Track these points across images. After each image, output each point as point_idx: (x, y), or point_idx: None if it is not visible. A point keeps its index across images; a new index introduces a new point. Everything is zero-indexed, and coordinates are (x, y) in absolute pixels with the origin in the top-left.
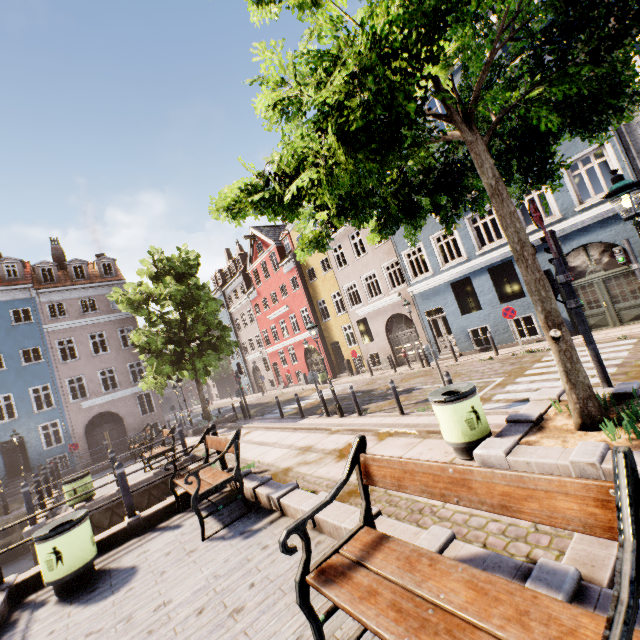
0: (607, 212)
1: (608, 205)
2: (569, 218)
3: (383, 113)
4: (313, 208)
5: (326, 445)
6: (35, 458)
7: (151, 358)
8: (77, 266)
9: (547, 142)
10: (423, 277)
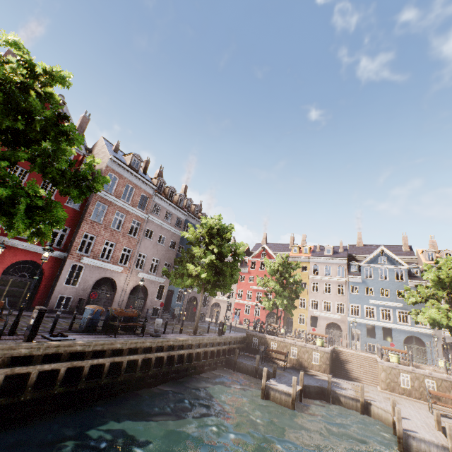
0: (423, 331)
1: (424, 329)
2: (412, 326)
3: None
4: (417, 311)
5: None
6: (172, 304)
7: (283, 297)
8: None
9: None
10: (356, 316)
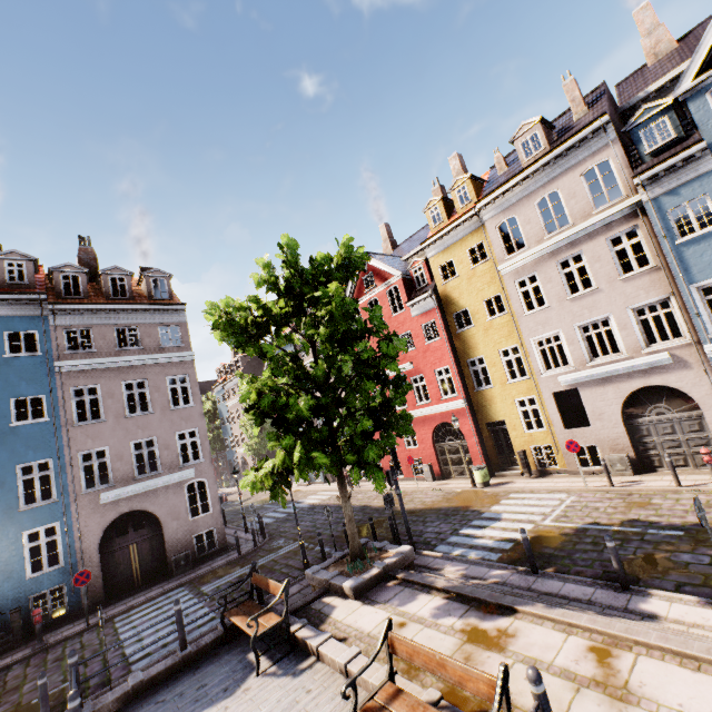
0: None
1: None
2: None
3: None
4: None
5: None
6: (8, 594)
7: (287, 435)
8: (116, 278)
9: None
10: None
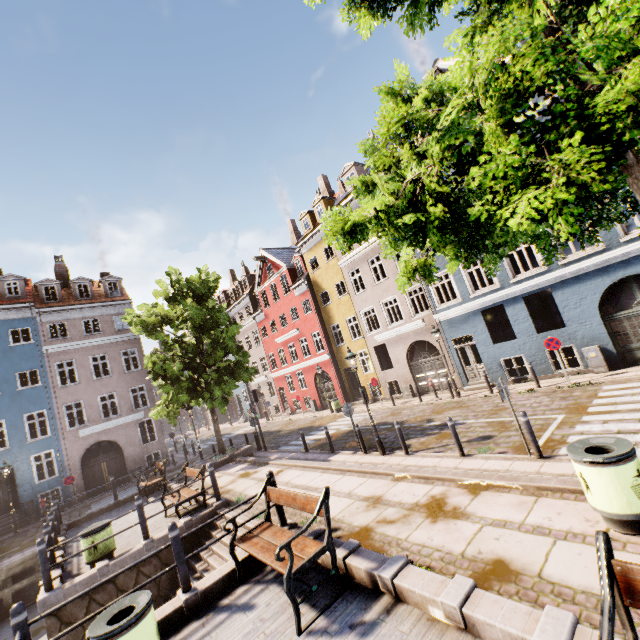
0: None
1: None
2: (613, 248)
3: None
4: None
5: (400, 497)
6: (25, 493)
7: (167, 385)
8: (82, 285)
9: None
10: (451, 304)
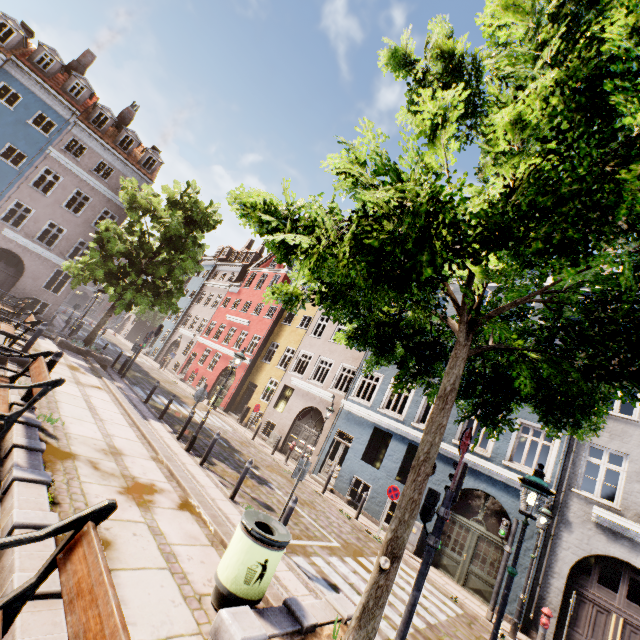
0: None
1: None
2: (494, 463)
3: (399, 255)
4: None
5: (134, 466)
6: None
7: (97, 252)
8: (130, 137)
9: (513, 397)
10: (361, 402)
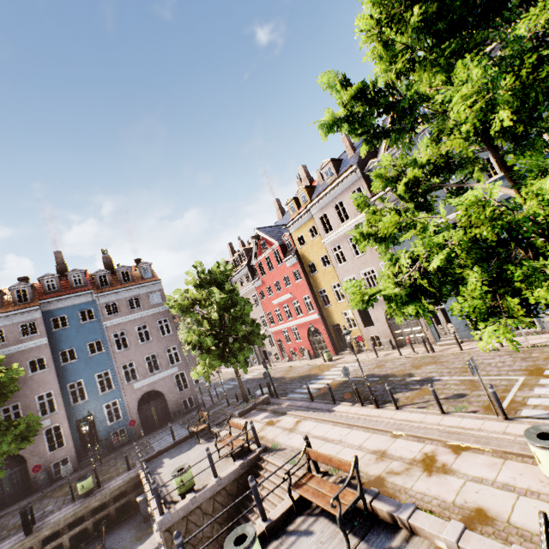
0: None
1: None
2: None
3: None
4: None
5: (400, 452)
6: (102, 432)
7: (203, 354)
8: (124, 271)
9: None
10: None
